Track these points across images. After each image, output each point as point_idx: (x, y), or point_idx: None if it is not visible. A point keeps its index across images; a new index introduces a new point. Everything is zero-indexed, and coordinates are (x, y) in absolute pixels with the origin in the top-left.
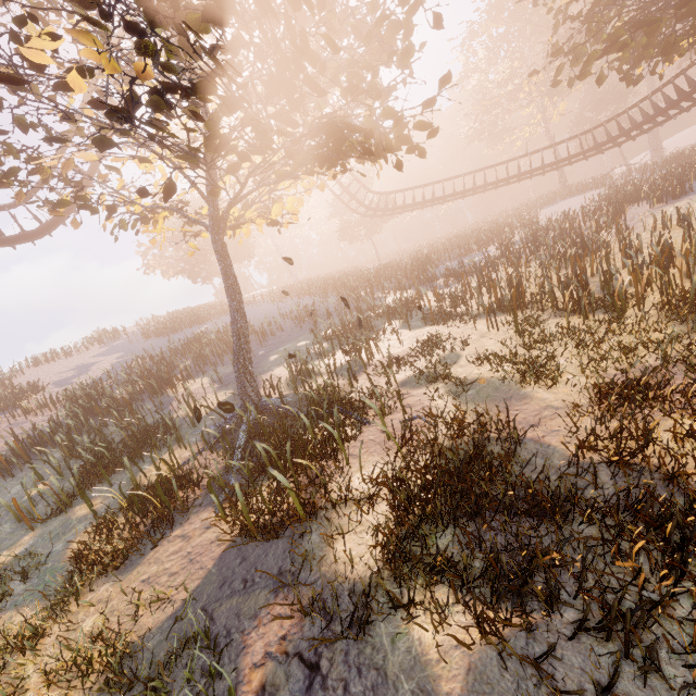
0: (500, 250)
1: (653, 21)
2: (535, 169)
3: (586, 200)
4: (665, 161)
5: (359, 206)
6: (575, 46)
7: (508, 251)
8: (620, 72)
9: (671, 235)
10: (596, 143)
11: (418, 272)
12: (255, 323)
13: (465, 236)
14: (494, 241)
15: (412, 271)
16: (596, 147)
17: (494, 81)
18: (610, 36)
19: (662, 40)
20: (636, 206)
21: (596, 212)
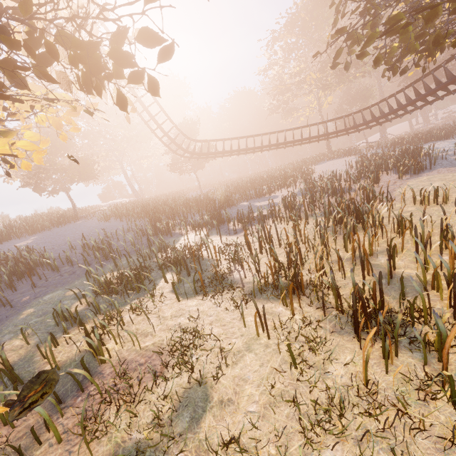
0: (284, 203)
1: (434, 5)
2: (313, 137)
3: (345, 163)
4: (394, 143)
5: (178, 148)
6: (353, 33)
7: (290, 207)
8: (387, 63)
9: (432, 212)
10: (355, 123)
11: (213, 214)
12: (63, 245)
13: (262, 179)
14: (282, 187)
15: (211, 211)
16: (355, 127)
17: (287, 72)
18: (390, 19)
19: (435, 32)
20: (385, 174)
21: (358, 176)
